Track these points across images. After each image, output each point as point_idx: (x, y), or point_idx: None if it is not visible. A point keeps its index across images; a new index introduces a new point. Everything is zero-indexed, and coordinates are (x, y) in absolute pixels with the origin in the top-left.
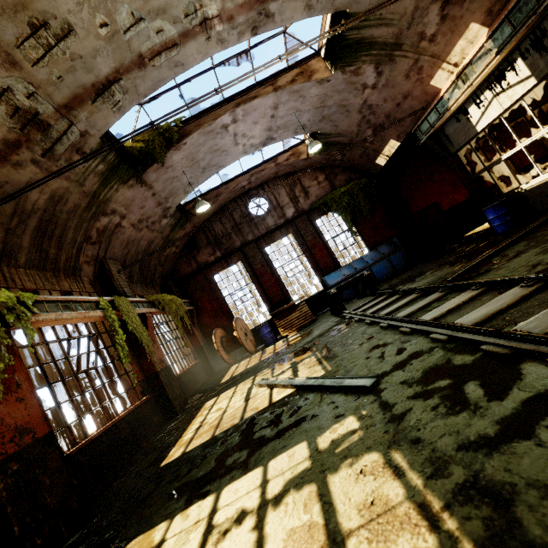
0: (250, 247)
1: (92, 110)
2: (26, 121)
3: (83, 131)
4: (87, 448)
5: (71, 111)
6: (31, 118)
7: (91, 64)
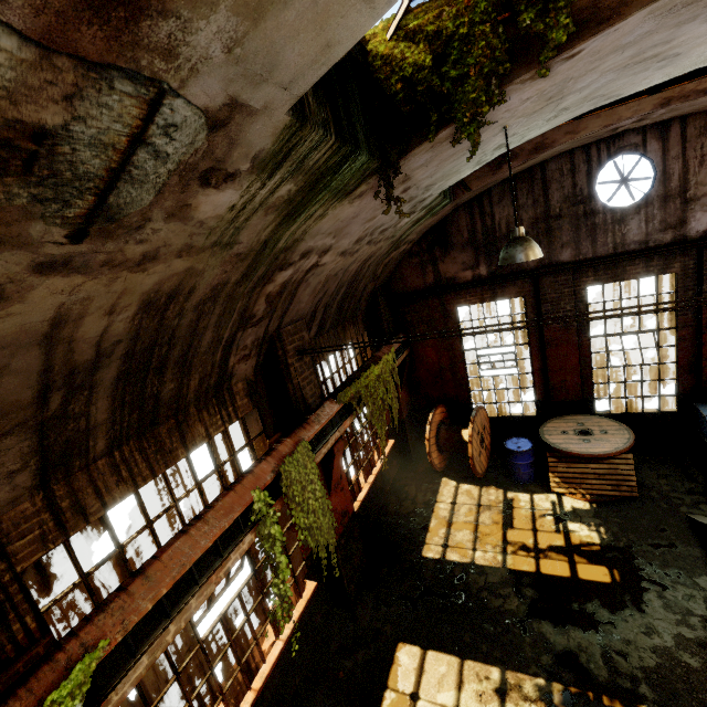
0: (557, 279)
1: None
2: None
3: (218, 104)
4: None
5: (137, 24)
6: None
7: None
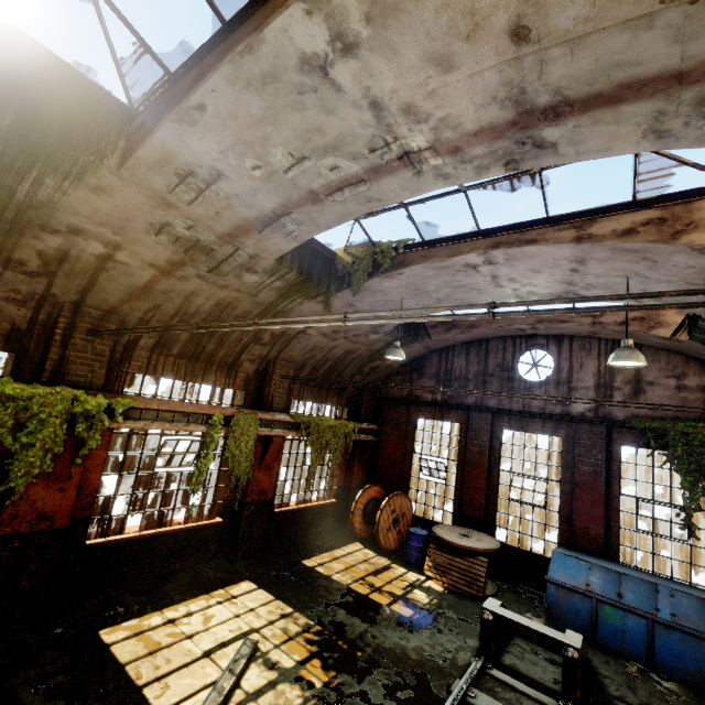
0: (481, 415)
1: (260, 238)
2: (189, 246)
3: (253, 254)
4: (112, 544)
5: (236, 238)
6: (193, 244)
7: (251, 201)
